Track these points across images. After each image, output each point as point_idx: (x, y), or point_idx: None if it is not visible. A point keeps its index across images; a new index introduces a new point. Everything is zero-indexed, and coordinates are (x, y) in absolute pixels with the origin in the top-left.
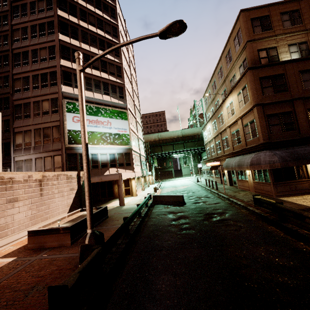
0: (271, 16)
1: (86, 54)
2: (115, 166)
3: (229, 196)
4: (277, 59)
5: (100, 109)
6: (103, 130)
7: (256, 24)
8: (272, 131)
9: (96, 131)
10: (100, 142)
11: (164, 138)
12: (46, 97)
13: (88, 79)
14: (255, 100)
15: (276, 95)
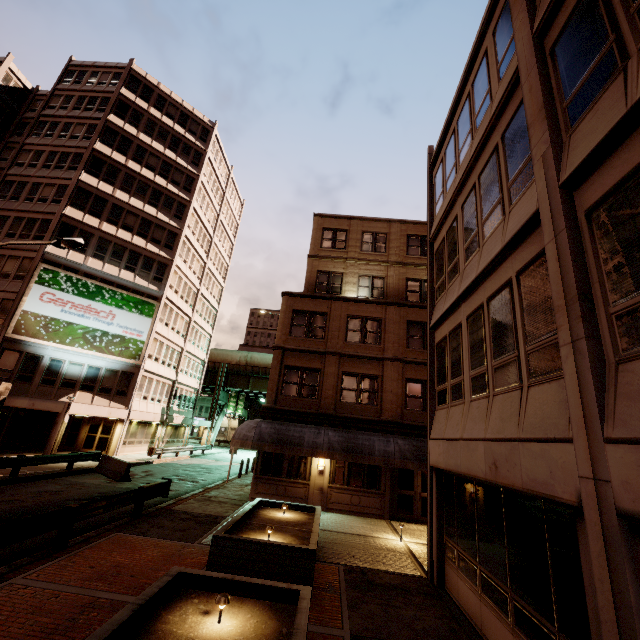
0: (350, 232)
1: (119, 207)
2: (92, 390)
3: (212, 487)
4: (339, 290)
5: (103, 290)
6: (94, 324)
7: (328, 237)
8: (285, 392)
9: (78, 322)
10: (77, 343)
11: (256, 363)
12: (19, 252)
13: (105, 242)
14: (277, 341)
15: (307, 340)
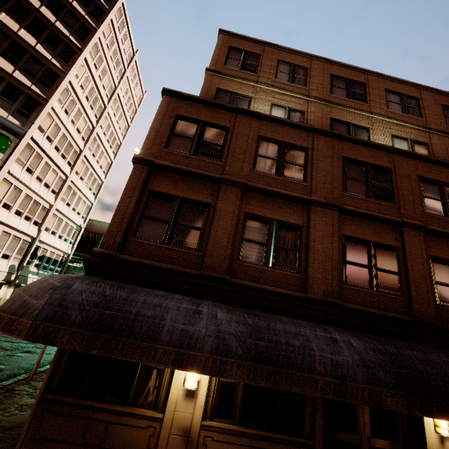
0: (263, 57)
1: None
2: None
3: None
4: None
5: None
6: None
7: (235, 57)
8: (142, 233)
9: None
10: None
11: None
12: None
13: None
14: (143, 151)
15: (193, 158)
